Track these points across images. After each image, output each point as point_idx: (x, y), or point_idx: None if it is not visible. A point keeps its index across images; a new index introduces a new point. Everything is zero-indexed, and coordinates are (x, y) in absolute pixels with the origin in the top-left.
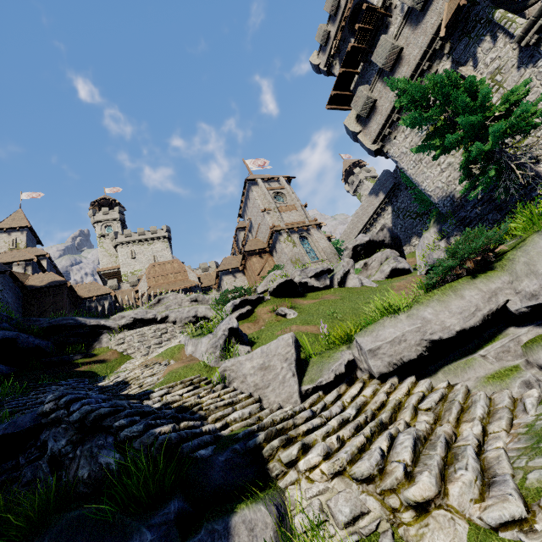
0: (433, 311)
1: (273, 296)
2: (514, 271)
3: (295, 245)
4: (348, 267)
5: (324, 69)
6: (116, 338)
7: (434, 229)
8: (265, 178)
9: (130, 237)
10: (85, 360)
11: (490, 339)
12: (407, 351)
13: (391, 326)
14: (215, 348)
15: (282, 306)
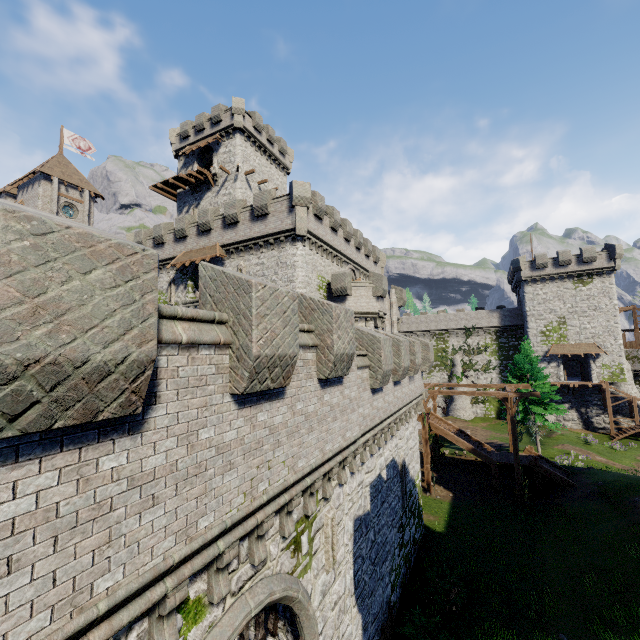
0: None
1: None
2: None
3: None
4: None
5: (174, 152)
6: None
7: None
8: (66, 181)
9: None
10: None
11: None
12: None
13: None
14: None
15: None
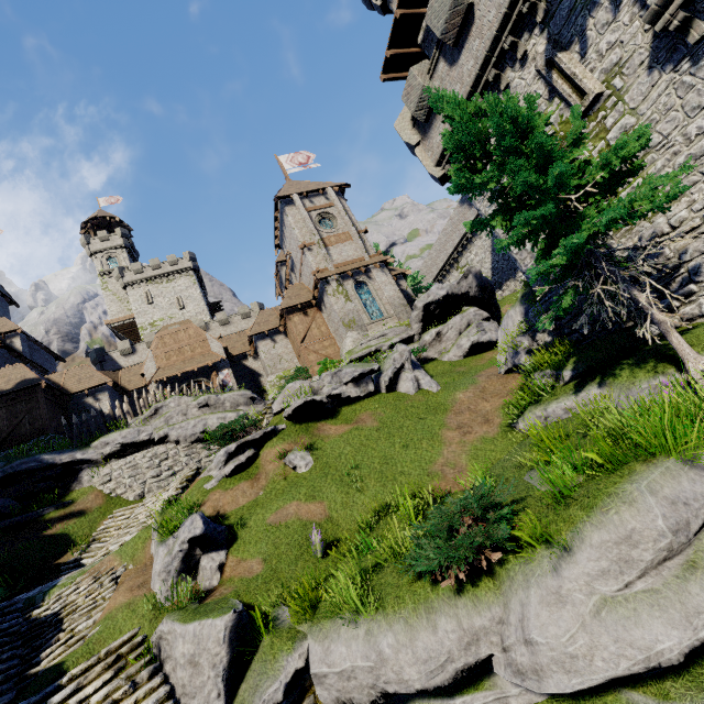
0: (394, 641)
1: (291, 421)
2: (509, 606)
3: (349, 298)
4: (401, 361)
5: (377, 2)
6: (101, 474)
7: (520, 307)
8: (304, 192)
9: (142, 273)
10: (60, 513)
11: (475, 680)
12: (358, 692)
13: (345, 642)
14: (168, 574)
15: (297, 445)
